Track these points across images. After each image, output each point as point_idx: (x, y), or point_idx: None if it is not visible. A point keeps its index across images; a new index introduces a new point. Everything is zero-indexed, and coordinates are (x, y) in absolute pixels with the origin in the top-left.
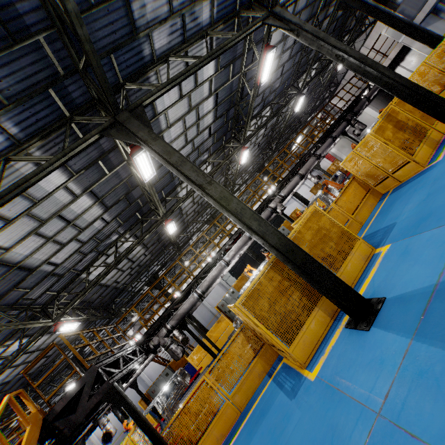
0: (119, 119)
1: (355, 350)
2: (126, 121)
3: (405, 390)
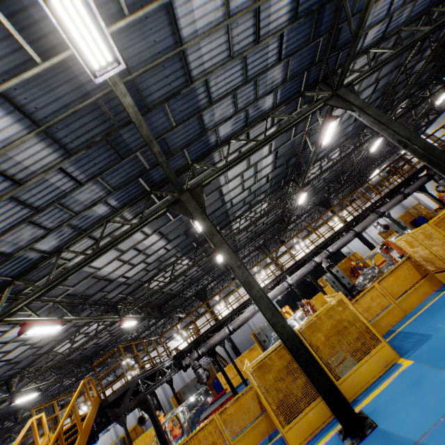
0: (182, 198)
1: None
2: (186, 201)
3: None
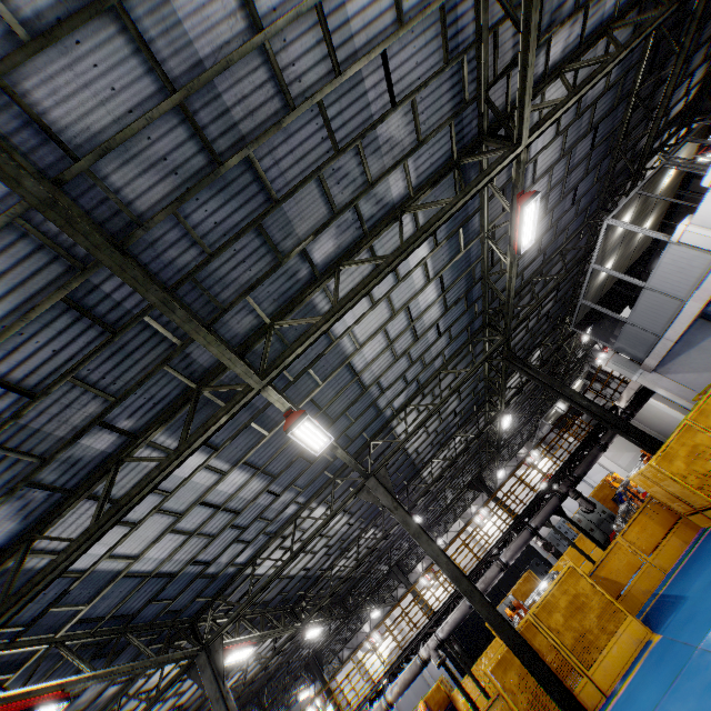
0: (198, 662)
1: None
2: (202, 666)
3: None
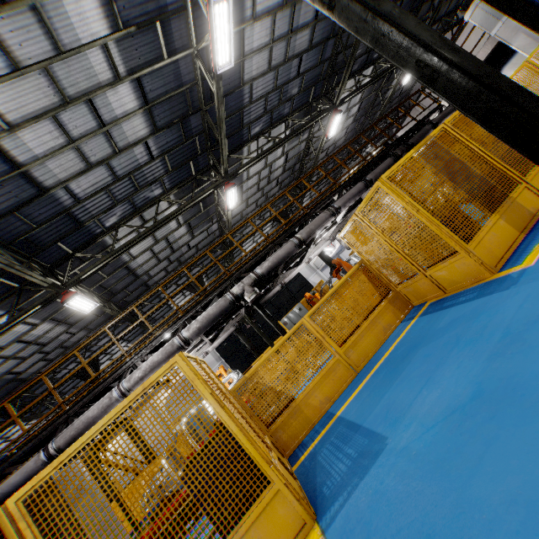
0: None
1: None
2: None
3: None
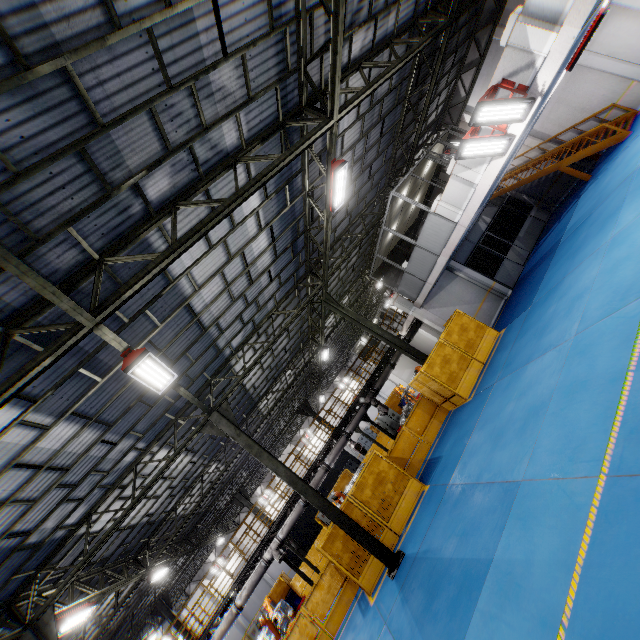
0: None
1: None
2: None
3: None
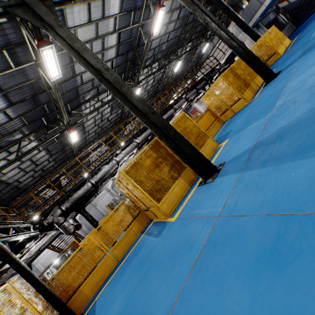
0: (27, 1)
1: (204, 193)
2: (33, 5)
3: (236, 197)
